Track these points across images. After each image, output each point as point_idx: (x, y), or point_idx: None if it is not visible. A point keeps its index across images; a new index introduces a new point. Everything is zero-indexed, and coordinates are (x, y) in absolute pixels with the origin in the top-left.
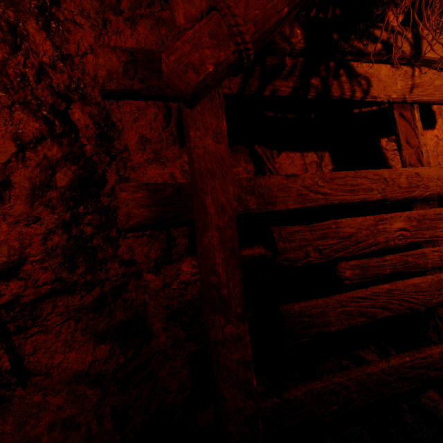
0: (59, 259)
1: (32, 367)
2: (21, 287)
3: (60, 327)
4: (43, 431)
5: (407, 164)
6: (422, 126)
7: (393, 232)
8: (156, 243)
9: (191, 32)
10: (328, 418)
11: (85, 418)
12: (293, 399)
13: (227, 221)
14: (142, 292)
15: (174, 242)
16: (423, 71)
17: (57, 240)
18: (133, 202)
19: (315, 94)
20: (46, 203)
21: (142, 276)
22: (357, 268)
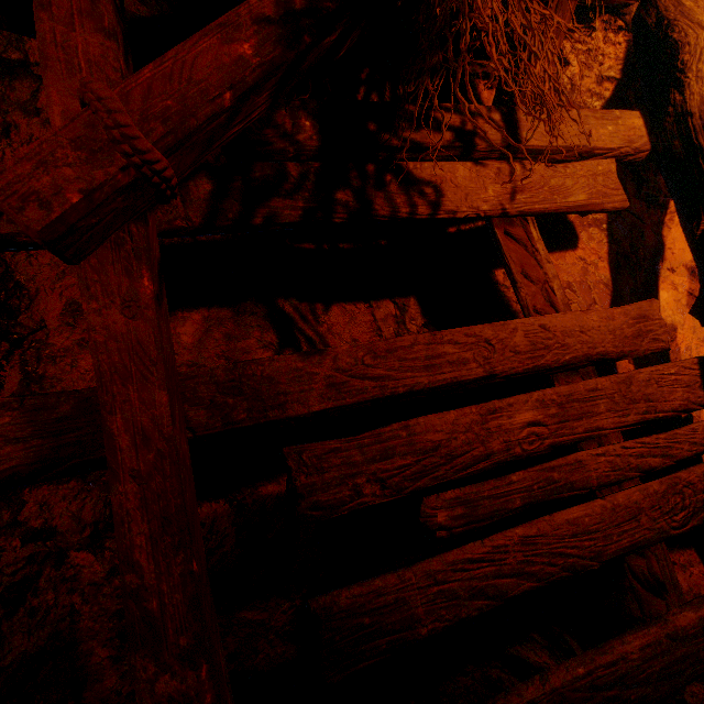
0: None
1: None
2: None
3: None
4: None
5: (530, 310)
6: (556, 245)
7: (517, 431)
8: (95, 490)
9: (35, 143)
10: None
11: None
12: None
13: (154, 460)
14: (68, 590)
15: None
16: (529, 167)
17: None
18: None
19: (346, 215)
20: None
21: (67, 558)
22: (459, 505)
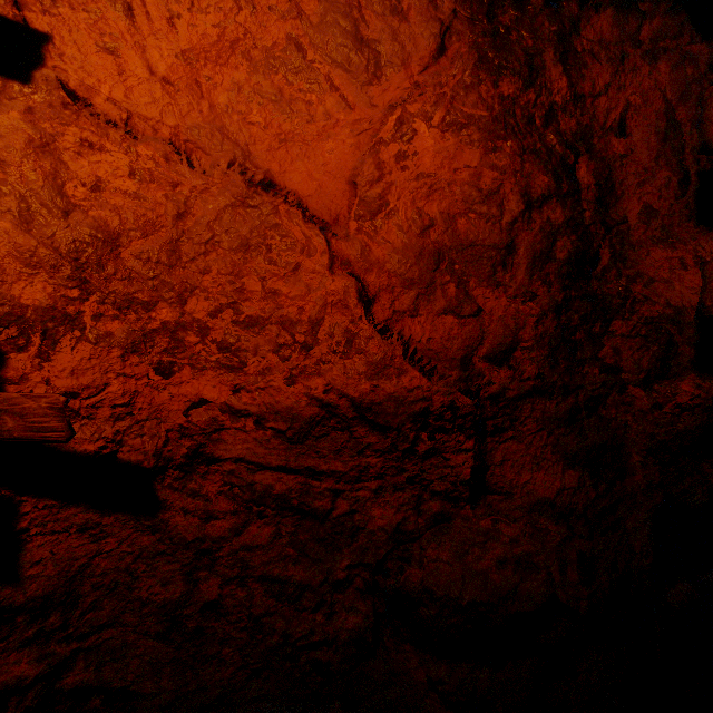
0: (544, 351)
1: (493, 482)
2: (508, 378)
3: (532, 437)
4: (490, 566)
5: None
6: None
7: None
8: (651, 348)
9: None
10: None
11: (544, 560)
12: None
13: None
14: (624, 411)
15: (674, 350)
16: None
17: (546, 326)
18: None
19: None
20: (543, 278)
21: (626, 389)
22: None
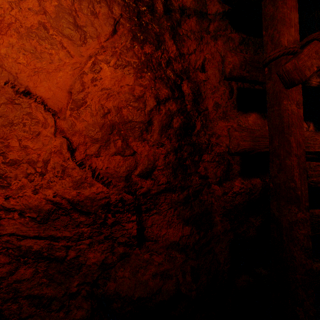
0: (170, 170)
1: (148, 235)
2: (151, 184)
3: (166, 212)
4: (149, 278)
5: None
6: None
7: None
8: (221, 167)
9: (307, 51)
10: None
11: (175, 272)
12: (314, 269)
13: (302, 152)
14: (210, 196)
15: (231, 167)
16: None
17: (170, 158)
18: (240, 138)
19: None
20: (167, 136)
21: (211, 186)
22: None
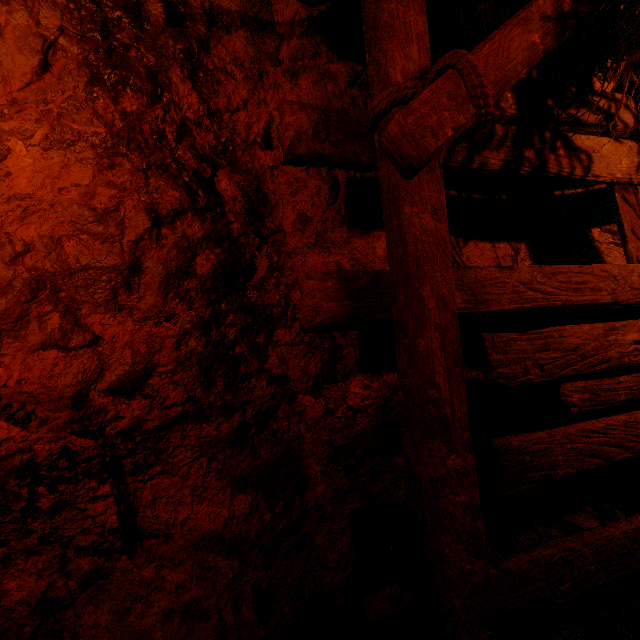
0: (194, 372)
1: (148, 525)
2: (144, 408)
3: (189, 466)
4: (154, 623)
5: (634, 260)
6: None
7: (627, 346)
8: (317, 354)
9: (429, 92)
10: (560, 600)
11: (215, 603)
12: (515, 570)
13: (449, 318)
14: (297, 421)
15: (340, 353)
16: None
17: (192, 345)
18: (322, 293)
19: (529, 169)
20: (183, 296)
21: (297, 399)
22: (586, 392)
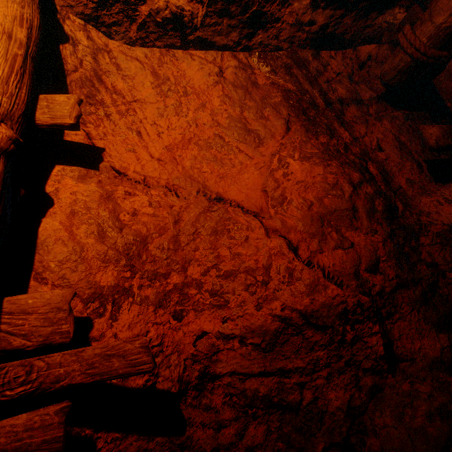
0: (393, 261)
1: (399, 353)
2: (382, 280)
3: (409, 315)
4: (423, 422)
5: None
6: None
7: None
8: (447, 248)
9: None
10: None
11: None
12: None
13: None
14: (451, 288)
15: None
16: None
17: (388, 246)
18: None
19: None
20: (376, 221)
21: (446, 275)
22: None
